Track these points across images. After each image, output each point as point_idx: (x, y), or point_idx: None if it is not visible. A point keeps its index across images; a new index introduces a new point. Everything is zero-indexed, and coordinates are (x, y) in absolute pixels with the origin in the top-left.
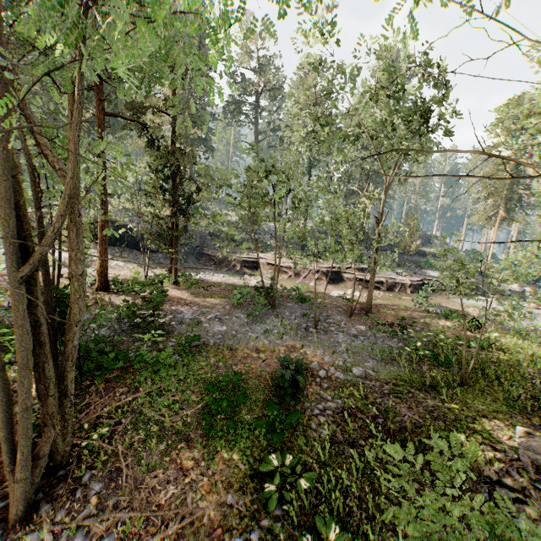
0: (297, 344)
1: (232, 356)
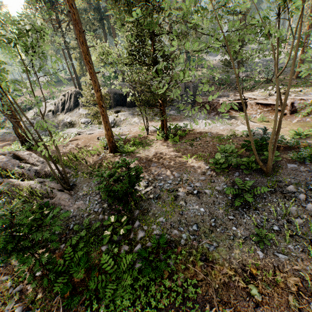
0: None
1: (205, 276)
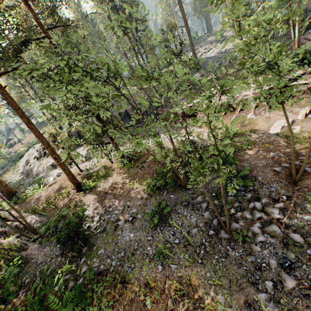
0: (193, 277)
1: (120, 296)
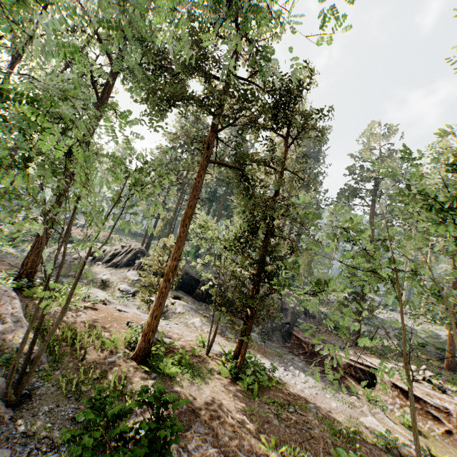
0: None
1: None
